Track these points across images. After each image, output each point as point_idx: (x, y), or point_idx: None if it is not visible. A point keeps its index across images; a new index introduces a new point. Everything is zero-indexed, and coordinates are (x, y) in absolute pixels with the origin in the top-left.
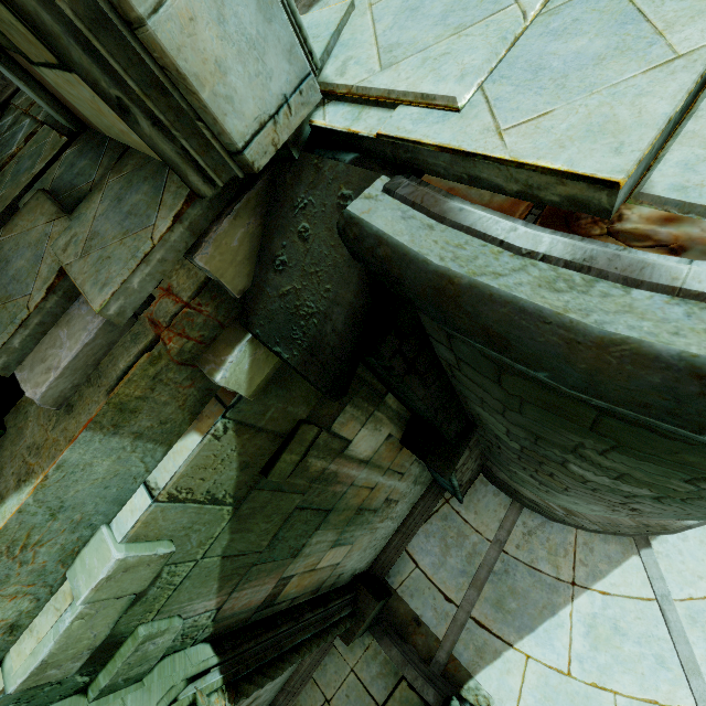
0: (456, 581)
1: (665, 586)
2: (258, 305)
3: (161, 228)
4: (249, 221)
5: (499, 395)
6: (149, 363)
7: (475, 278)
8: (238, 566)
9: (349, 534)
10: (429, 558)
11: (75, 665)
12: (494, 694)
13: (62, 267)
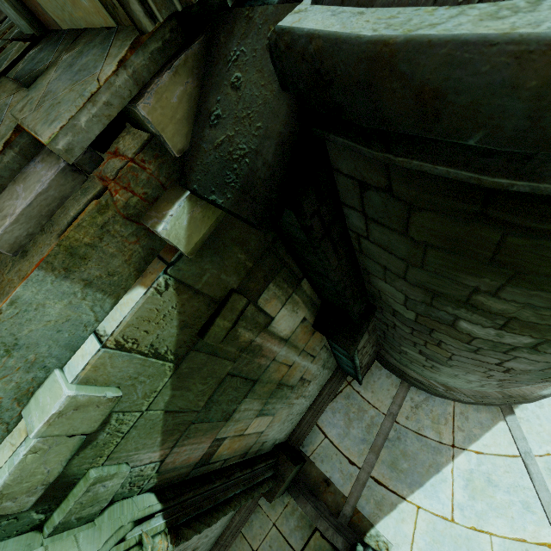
0: (358, 448)
1: (527, 445)
2: (195, 162)
3: (107, 72)
4: (187, 80)
5: (404, 250)
6: (97, 211)
7: (411, 33)
8: (179, 422)
9: (271, 406)
10: (336, 430)
11: (30, 500)
12: (392, 539)
13: (18, 124)
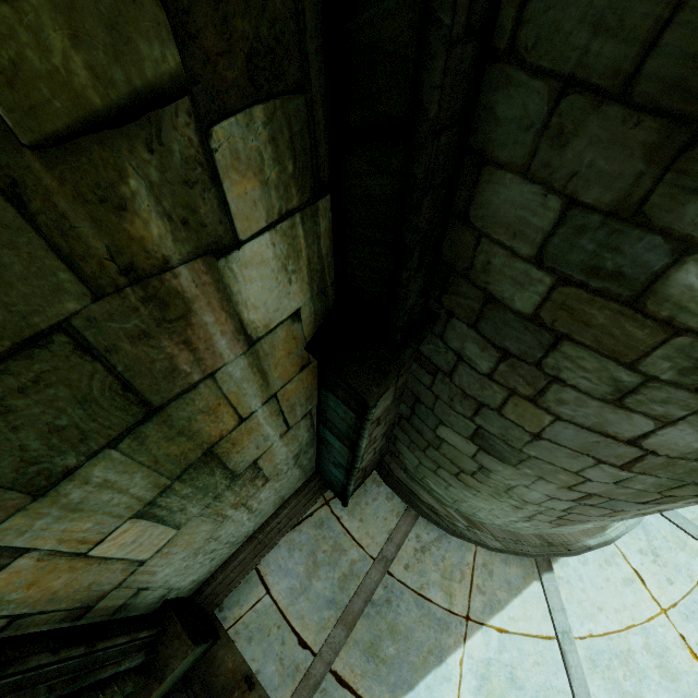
0: (319, 616)
1: (567, 620)
2: None
3: None
4: None
5: None
6: None
7: None
8: None
9: (177, 502)
10: (288, 581)
11: None
12: None
13: None
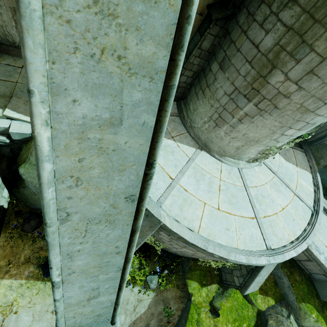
0: None
1: (196, 158)
2: None
3: None
4: None
5: None
6: None
7: None
8: None
9: None
10: None
11: None
12: None
13: None
